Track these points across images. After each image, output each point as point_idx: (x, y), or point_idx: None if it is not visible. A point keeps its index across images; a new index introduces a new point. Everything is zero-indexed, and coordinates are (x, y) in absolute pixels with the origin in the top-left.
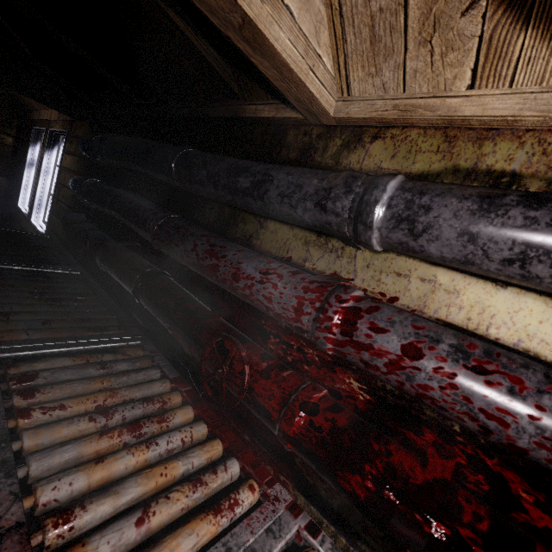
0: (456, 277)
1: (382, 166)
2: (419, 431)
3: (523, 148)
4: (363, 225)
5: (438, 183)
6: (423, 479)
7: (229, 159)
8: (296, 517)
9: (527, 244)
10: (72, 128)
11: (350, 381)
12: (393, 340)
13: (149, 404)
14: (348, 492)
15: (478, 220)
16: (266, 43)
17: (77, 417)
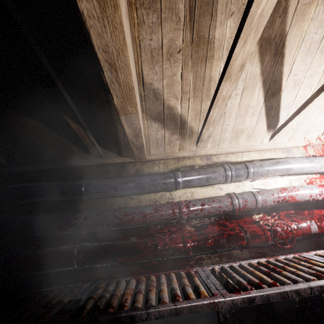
0: (195, 188)
1: (165, 169)
2: (208, 227)
3: (191, 160)
4: (178, 184)
5: (187, 171)
6: (217, 230)
7: (117, 179)
8: (204, 267)
9: (207, 177)
10: None
11: (188, 228)
12: (198, 205)
13: (142, 283)
14: (210, 246)
15: (199, 175)
16: (143, 149)
17: (137, 295)
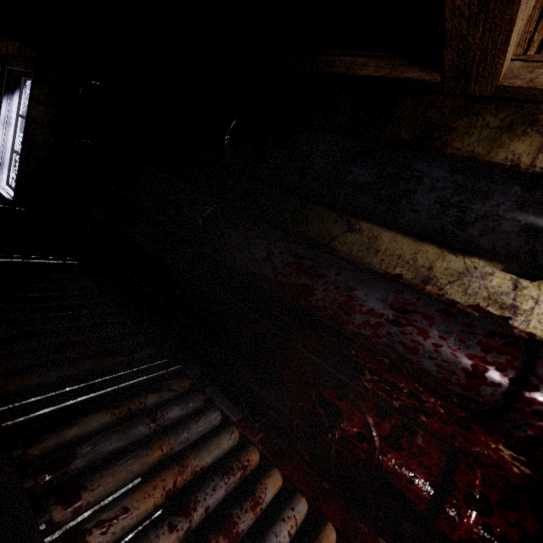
0: None
1: None
2: None
3: None
4: None
5: None
6: None
7: (326, 136)
8: None
9: None
10: (40, 68)
11: (498, 447)
12: None
13: (230, 476)
14: None
15: None
16: None
17: (153, 531)
